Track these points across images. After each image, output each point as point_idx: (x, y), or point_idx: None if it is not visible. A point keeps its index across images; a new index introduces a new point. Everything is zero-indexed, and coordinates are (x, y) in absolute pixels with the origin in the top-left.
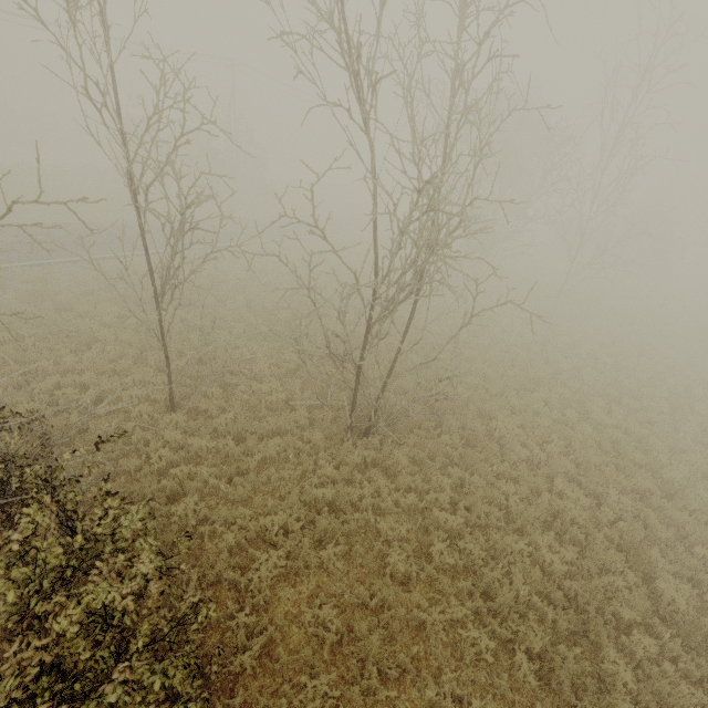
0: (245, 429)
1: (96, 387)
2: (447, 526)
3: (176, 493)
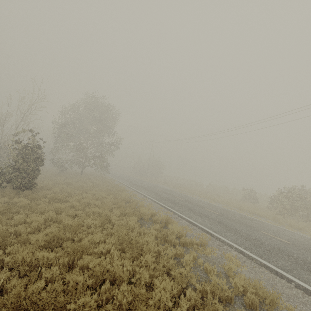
0: None
1: None
2: None
3: None
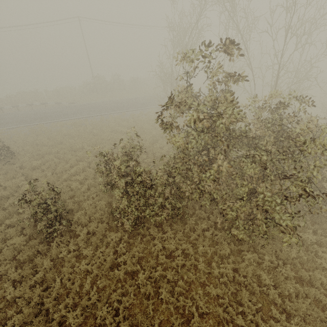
0: None
1: None
2: None
3: None
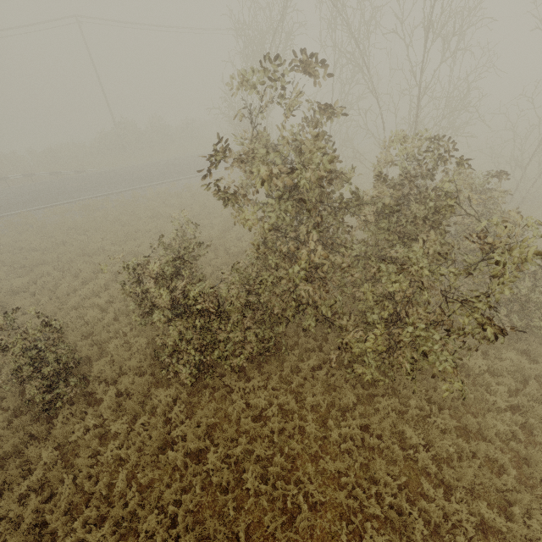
0: None
1: None
2: None
3: None
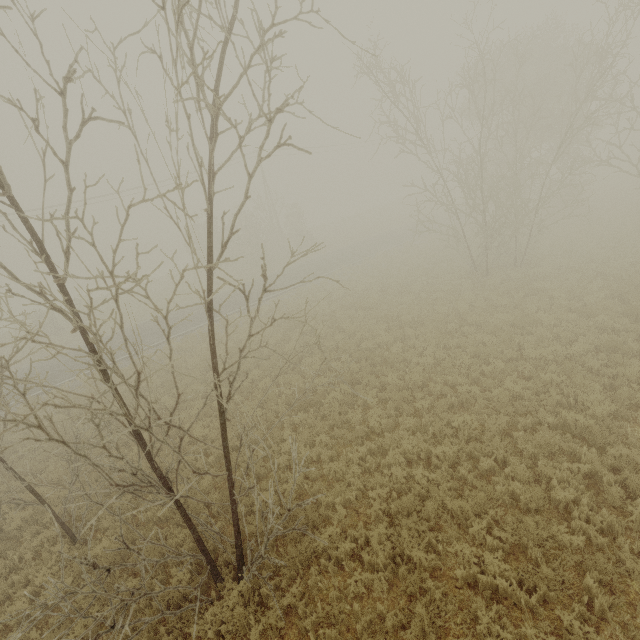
0: (117, 562)
1: (29, 509)
2: None
3: None
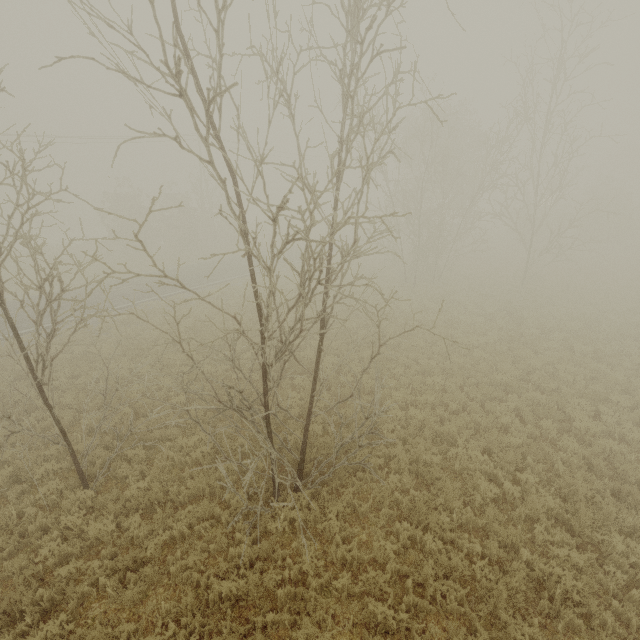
0: (159, 498)
1: (10, 467)
2: (387, 623)
3: (60, 601)
